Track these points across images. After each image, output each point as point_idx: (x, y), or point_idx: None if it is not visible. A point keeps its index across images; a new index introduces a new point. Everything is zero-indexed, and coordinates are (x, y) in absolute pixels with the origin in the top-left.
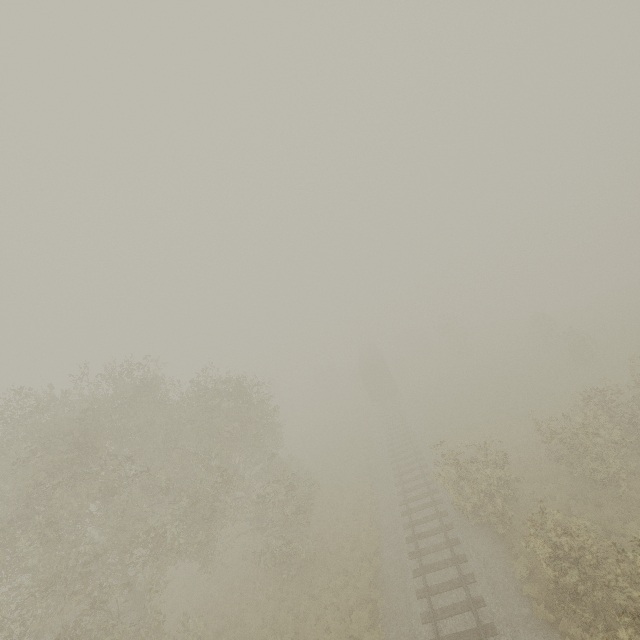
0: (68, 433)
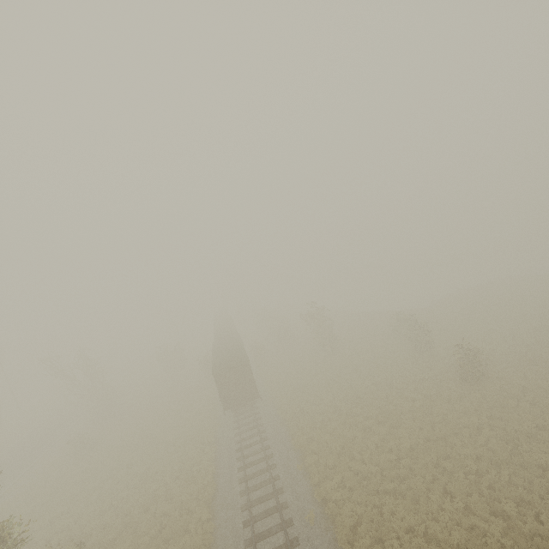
0: None
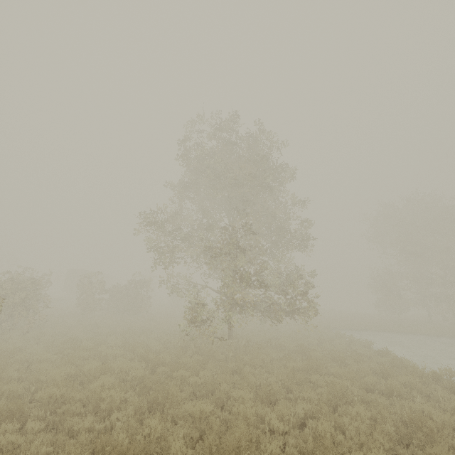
0: None
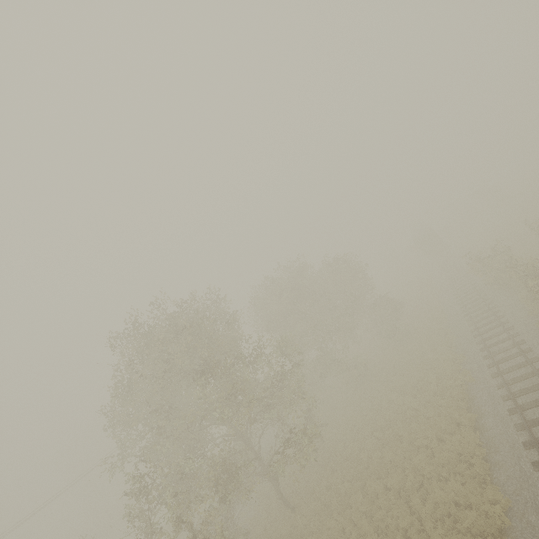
0: (287, 288)
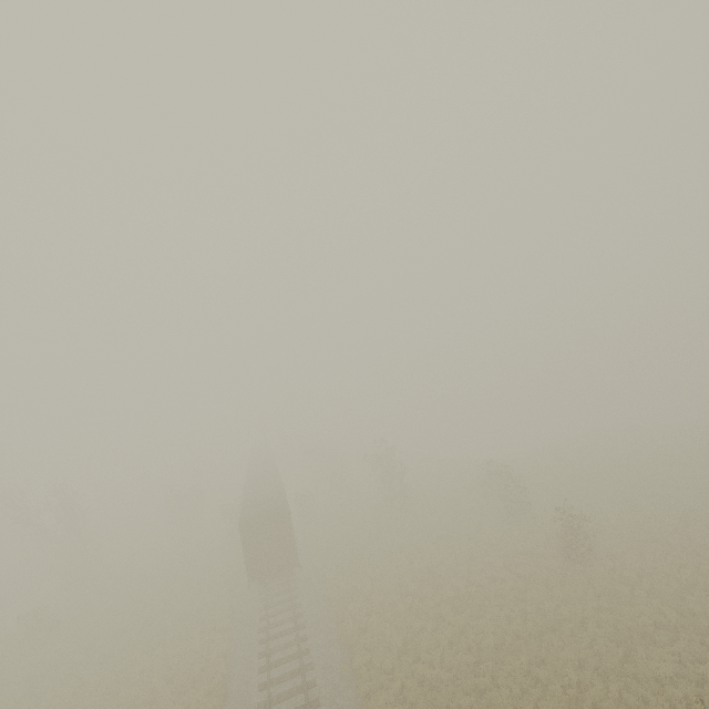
0: None
